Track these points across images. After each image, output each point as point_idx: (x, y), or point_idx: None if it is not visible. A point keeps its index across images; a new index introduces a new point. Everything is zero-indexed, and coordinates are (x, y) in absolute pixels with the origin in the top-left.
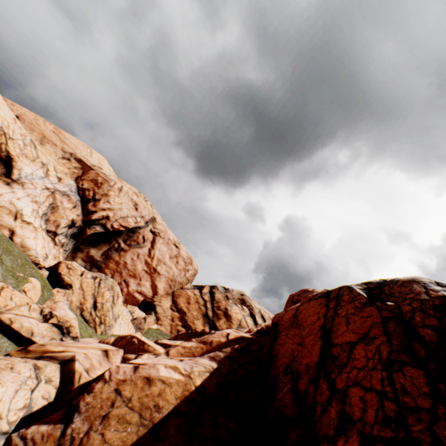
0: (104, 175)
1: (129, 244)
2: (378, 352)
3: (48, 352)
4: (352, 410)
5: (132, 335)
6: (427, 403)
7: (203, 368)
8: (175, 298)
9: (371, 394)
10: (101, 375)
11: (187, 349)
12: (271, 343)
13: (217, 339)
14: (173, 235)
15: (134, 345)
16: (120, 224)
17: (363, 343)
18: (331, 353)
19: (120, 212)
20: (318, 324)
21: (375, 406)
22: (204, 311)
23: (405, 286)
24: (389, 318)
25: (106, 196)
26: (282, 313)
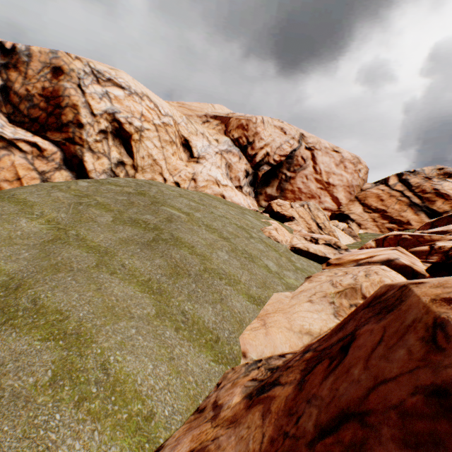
0: (242, 117)
1: (292, 171)
2: None
3: (357, 260)
4: None
5: (391, 235)
6: None
7: None
8: (363, 201)
9: None
10: (439, 264)
11: None
12: None
13: None
14: (326, 142)
15: (408, 240)
16: (279, 155)
17: None
18: None
19: (274, 144)
20: None
21: None
22: (406, 201)
23: None
24: None
25: (256, 135)
26: None
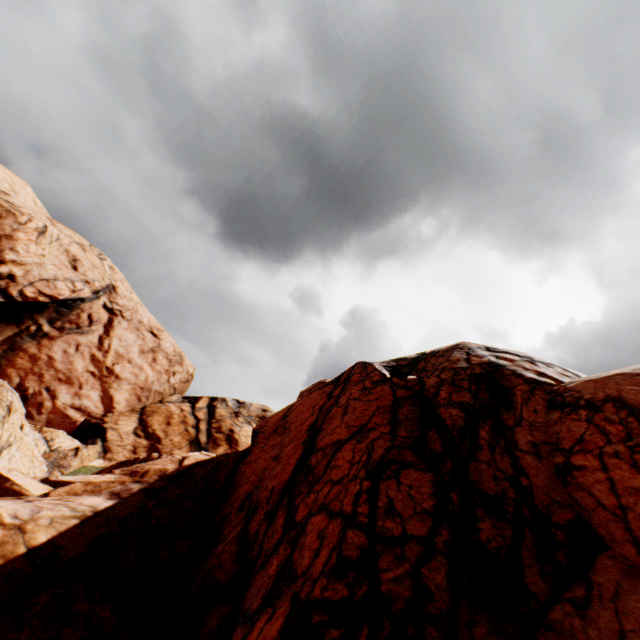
0: (10, 205)
1: (60, 327)
2: (370, 450)
3: None
4: (301, 556)
5: None
6: (424, 528)
7: (67, 511)
8: (146, 417)
9: (336, 523)
10: None
11: (91, 486)
12: (236, 463)
13: (160, 467)
14: (151, 316)
15: None
16: (40, 290)
17: (355, 440)
18: (308, 464)
19: (40, 271)
20: (308, 423)
21: (333, 543)
22: (194, 435)
23: (444, 356)
24: (405, 398)
25: (8, 239)
26: (272, 415)
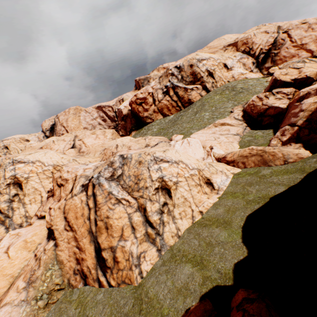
0: (243, 39)
1: (277, 49)
2: None
3: None
4: None
5: None
6: None
7: None
8: None
9: None
10: None
11: None
12: None
13: None
14: (296, 21)
15: None
16: (267, 46)
17: None
18: None
19: (263, 42)
20: None
21: None
22: None
23: None
24: None
25: (252, 43)
26: None
